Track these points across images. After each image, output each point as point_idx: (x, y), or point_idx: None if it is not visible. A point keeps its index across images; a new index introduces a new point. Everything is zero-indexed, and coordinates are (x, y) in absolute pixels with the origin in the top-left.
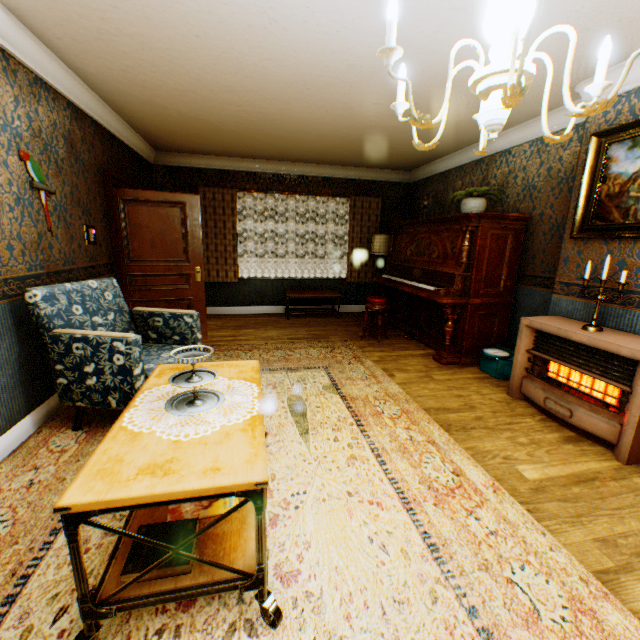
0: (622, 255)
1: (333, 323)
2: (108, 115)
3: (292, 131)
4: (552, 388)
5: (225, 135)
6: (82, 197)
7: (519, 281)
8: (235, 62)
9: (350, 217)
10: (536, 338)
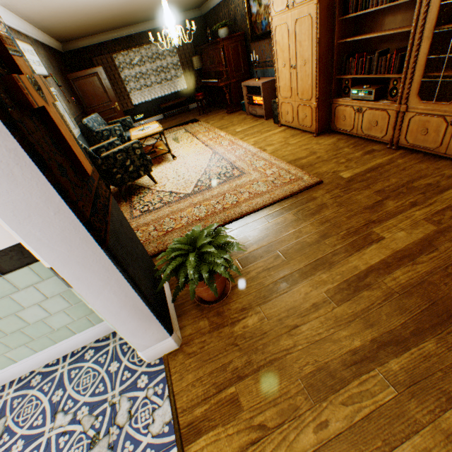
0: (262, 48)
1: (187, 115)
2: (47, 39)
3: (129, 15)
4: (252, 106)
5: (97, 27)
6: (64, 85)
7: (250, 66)
8: (100, 6)
9: (177, 50)
10: (247, 90)
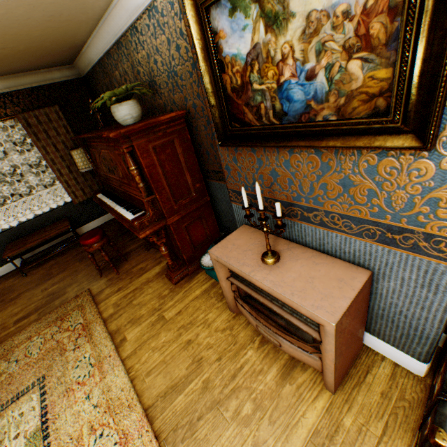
0: (272, 164)
1: (77, 258)
2: None
3: None
4: (259, 318)
5: None
6: None
7: (208, 176)
8: None
9: (33, 139)
10: None
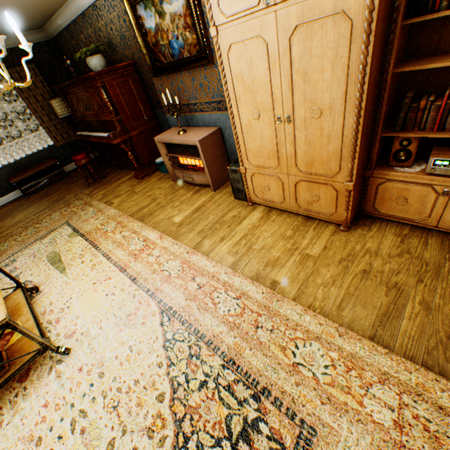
0: (177, 84)
1: (67, 184)
2: None
3: None
4: (183, 170)
5: None
6: None
7: (155, 108)
8: None
9: (18, 91)
10: (167, 147)
